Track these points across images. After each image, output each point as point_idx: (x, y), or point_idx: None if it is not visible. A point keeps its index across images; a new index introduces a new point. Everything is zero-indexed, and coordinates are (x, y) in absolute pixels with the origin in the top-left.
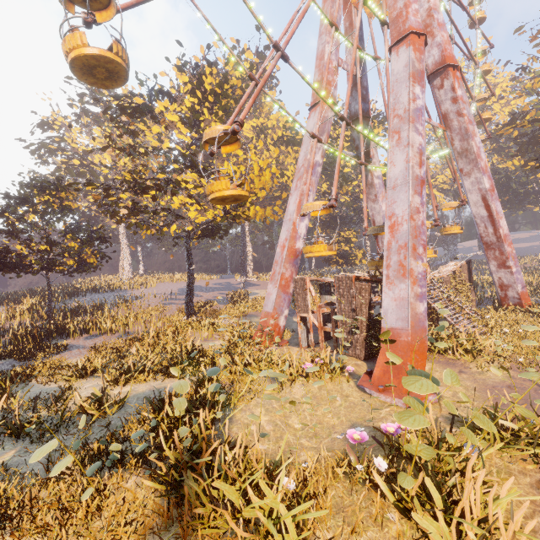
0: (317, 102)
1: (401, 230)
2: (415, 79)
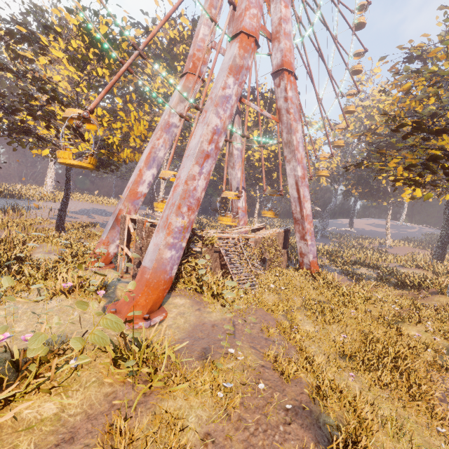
0: (185, 73)
1: (177, 191)
2: (231, 71)
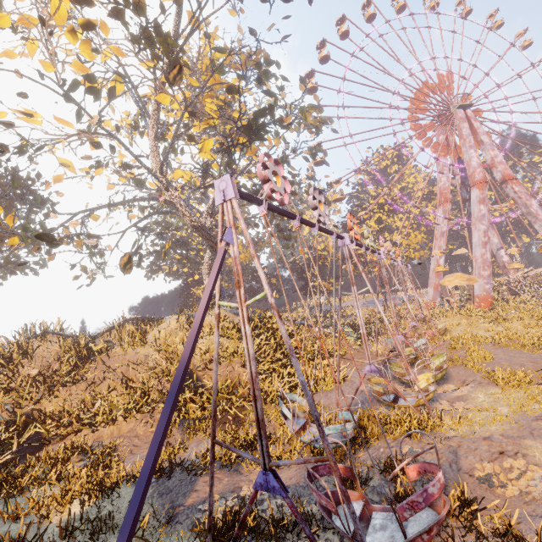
0: (440, 204)
1: (478, 262)
2: (480, 203)
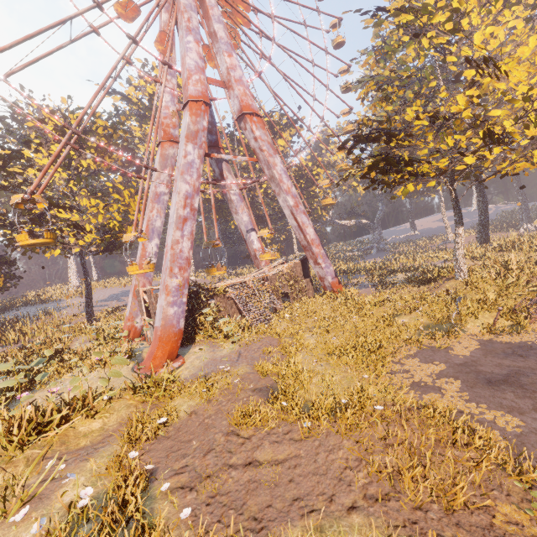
0: (159, 142)
1: (167, 257)
2: (189, 139)
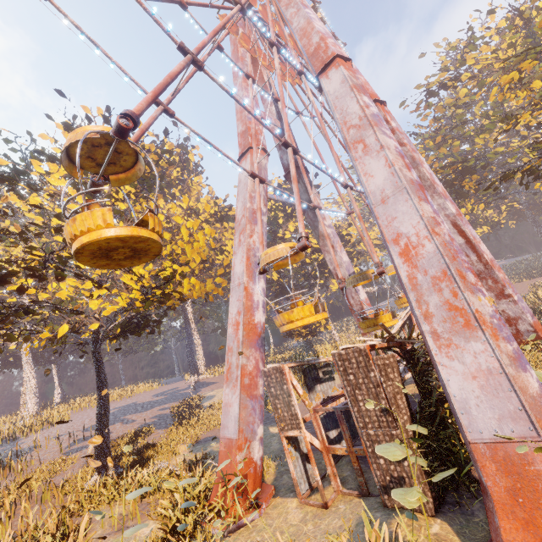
0: (246, 150)
1: (424, 254)
2: (359, 90)
